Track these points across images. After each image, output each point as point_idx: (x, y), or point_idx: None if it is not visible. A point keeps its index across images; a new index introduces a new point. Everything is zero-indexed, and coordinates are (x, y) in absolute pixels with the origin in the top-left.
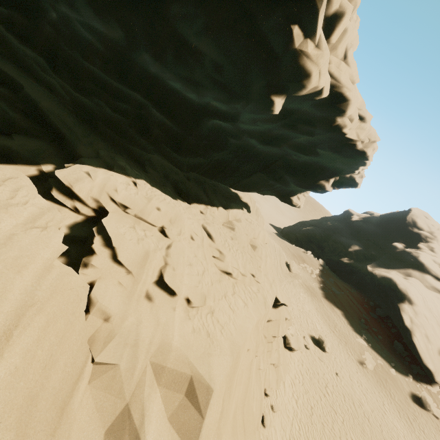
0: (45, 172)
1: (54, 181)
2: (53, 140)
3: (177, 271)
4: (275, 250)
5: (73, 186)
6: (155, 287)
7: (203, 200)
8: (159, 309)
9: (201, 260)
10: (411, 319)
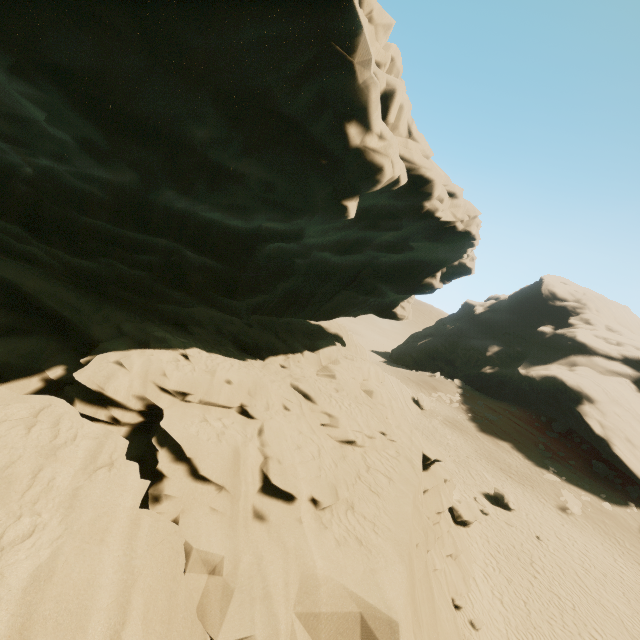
0: (54, 379)
1: (74, 390)
2: (53, 330)
3: (285, 464)
4: (392, 386)
5: (105, 388)
6: (263, 498)
7: (279, 349)
8: (280, 529)
9: (309, 436)
10: (600, 423)
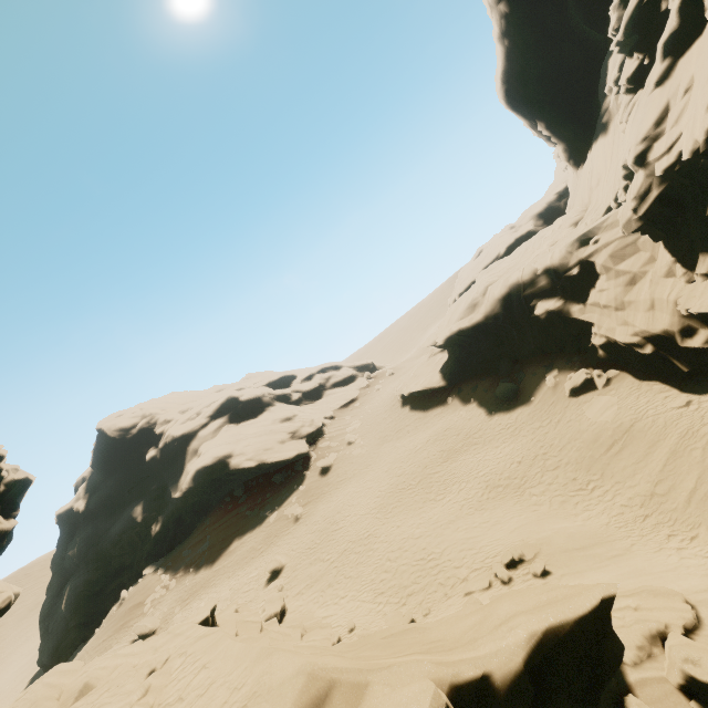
0: None
1: None
2: None
3: None
4: None
5: None
6: None
7: None
8: None
9: None
10: (248, 459)
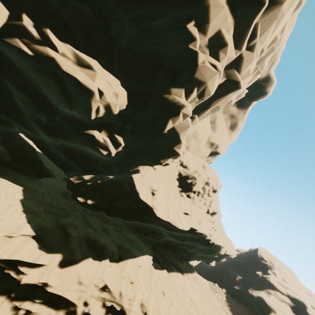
0: None
1: None
2: (158, 264)
3: None
4: None
5: None
6: None
7: (185, 271)
8: None
9: None
10: None
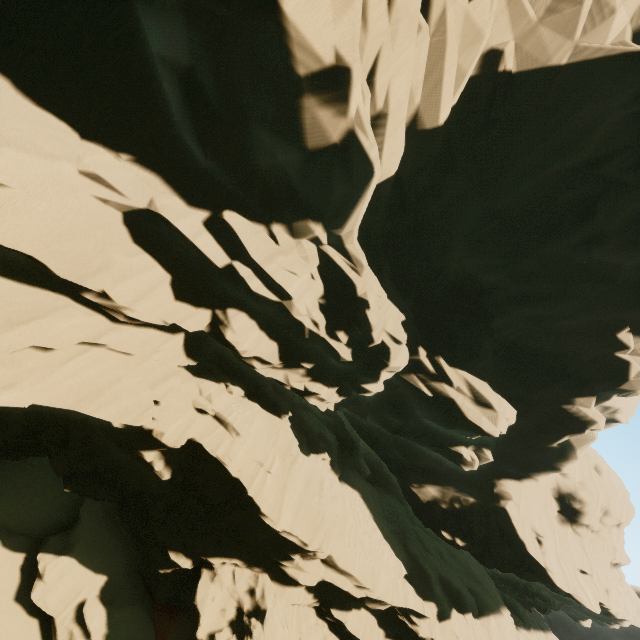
0: None
1: None
2: None
3: None
4: None
5: None
6: None
7: (531, 625)
8: None
9: None
10: None
